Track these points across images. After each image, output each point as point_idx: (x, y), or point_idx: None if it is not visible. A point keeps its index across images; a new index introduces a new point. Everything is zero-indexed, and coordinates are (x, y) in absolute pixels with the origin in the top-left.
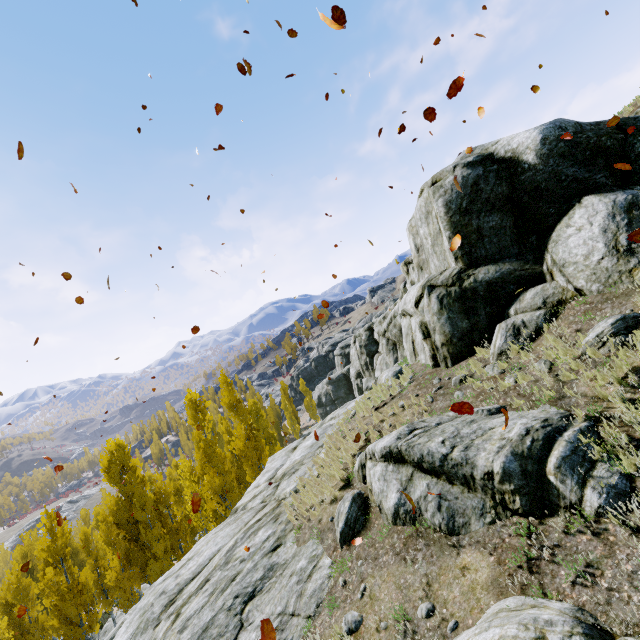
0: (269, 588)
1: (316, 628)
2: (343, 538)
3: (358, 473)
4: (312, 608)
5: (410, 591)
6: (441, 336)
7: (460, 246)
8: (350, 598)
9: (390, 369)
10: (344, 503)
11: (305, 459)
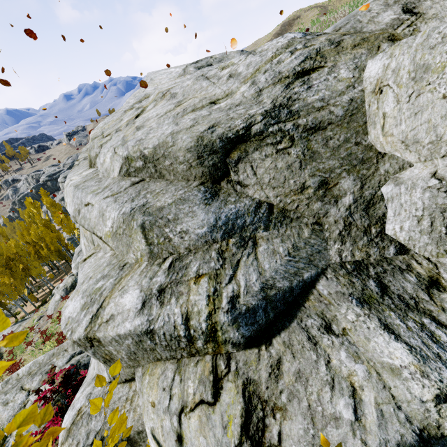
0: None
1: None
2: None
3: None
4: None
5: None
6: None
7: None
8: None
9: None
10: None
11: None
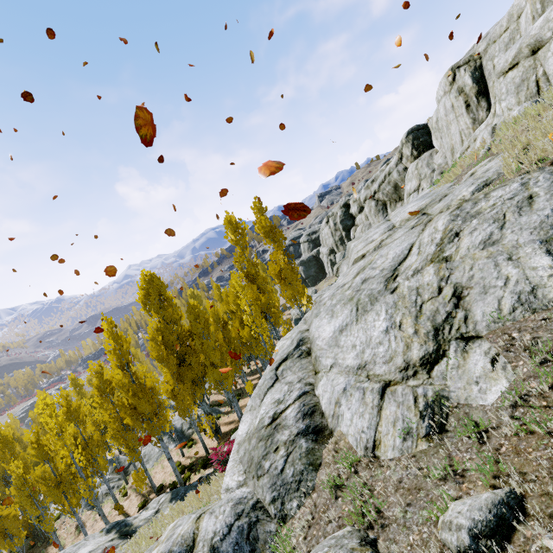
0: None
1: None
2: None
3: None
4: None
5: None
6: None
7: None
8: None
9: (520, 105)
10: None
11: (443, 193)
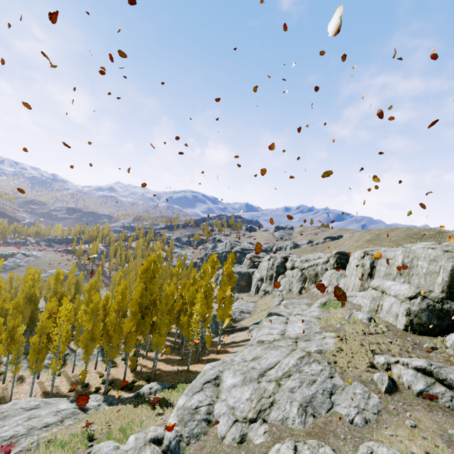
0: (339, 393)
1: (384, 419)
2: (386, 390)
3: (382, 365)
4: (376, 411)
5: (440, 423)
6: (419, 320)
7: (449, 287)
8: (401, 415)
9: (364, 313)
10: (384, 376)
11: (310, 335)
